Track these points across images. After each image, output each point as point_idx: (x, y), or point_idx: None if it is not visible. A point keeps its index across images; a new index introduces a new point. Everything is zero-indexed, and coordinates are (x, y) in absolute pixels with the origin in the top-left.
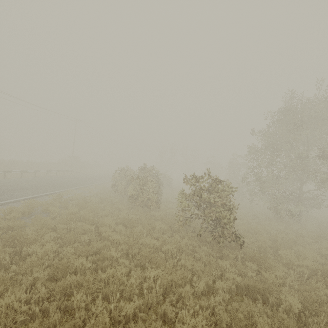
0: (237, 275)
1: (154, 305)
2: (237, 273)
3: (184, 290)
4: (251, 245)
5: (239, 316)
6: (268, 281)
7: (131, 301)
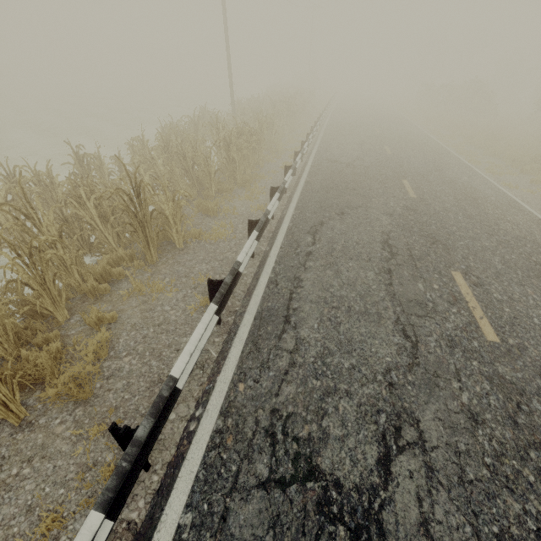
0: None
1: None
2: None
3: None
4: None
5: None
6: None
7: None
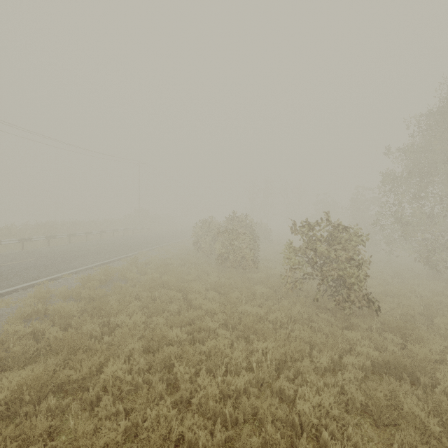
0: (372, 349)
1: (266, 381)
2: (372, 348)
3: (303, 365)
4: (392, 312)
5: (377, 396)
6: (418, 356)
7: (238, 376)
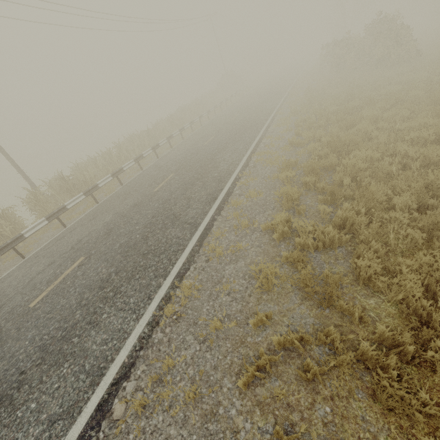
0: None
1: None
2: None
3: None
4: None
5: None
6: None
7: None
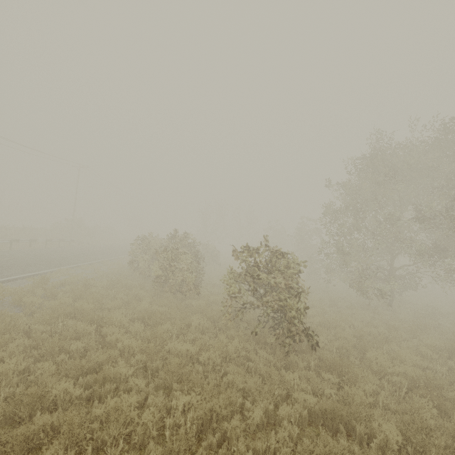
0: (309, 396)
1: None
2: (310, 391)
3: (231, 425)
4: (329, 346)
5: None
6: (354, 402)
7: (145, 450)
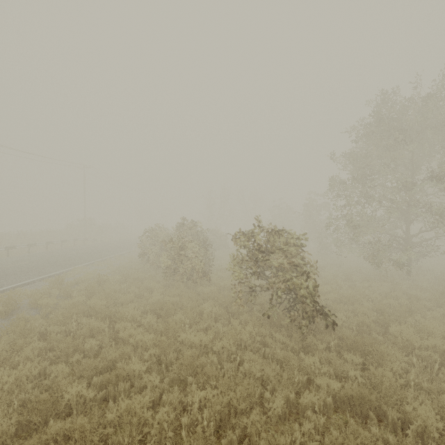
0: (333, 381)
1: None
2: (332, 374)
3: (250, 421)
4: (348, 323)
5: None
6: (383, 385)
7: None
